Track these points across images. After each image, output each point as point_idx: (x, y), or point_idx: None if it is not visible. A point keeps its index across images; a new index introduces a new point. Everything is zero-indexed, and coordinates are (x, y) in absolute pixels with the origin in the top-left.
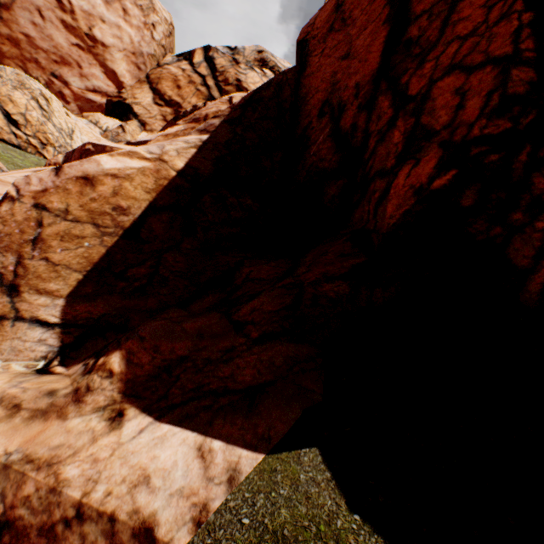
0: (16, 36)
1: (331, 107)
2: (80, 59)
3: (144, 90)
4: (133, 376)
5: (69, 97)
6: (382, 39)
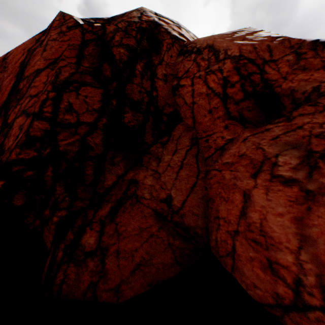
0: None
1: None
2: None
3: None
4: None
5: None
6: (12, 84)
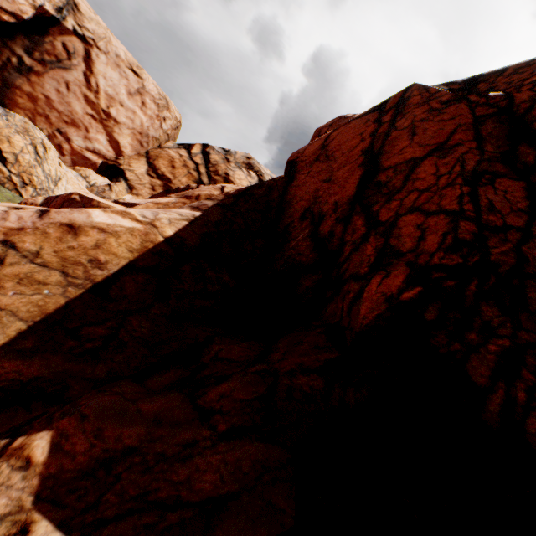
0: (37, 95)
1: (312, 214)
2: (90, 125)
3: (141, 162)
4: (58, 470)
5: (66, 150)
6: (357, 176)
